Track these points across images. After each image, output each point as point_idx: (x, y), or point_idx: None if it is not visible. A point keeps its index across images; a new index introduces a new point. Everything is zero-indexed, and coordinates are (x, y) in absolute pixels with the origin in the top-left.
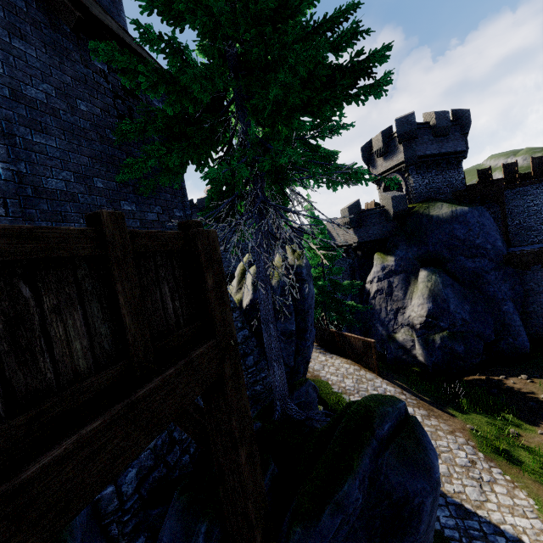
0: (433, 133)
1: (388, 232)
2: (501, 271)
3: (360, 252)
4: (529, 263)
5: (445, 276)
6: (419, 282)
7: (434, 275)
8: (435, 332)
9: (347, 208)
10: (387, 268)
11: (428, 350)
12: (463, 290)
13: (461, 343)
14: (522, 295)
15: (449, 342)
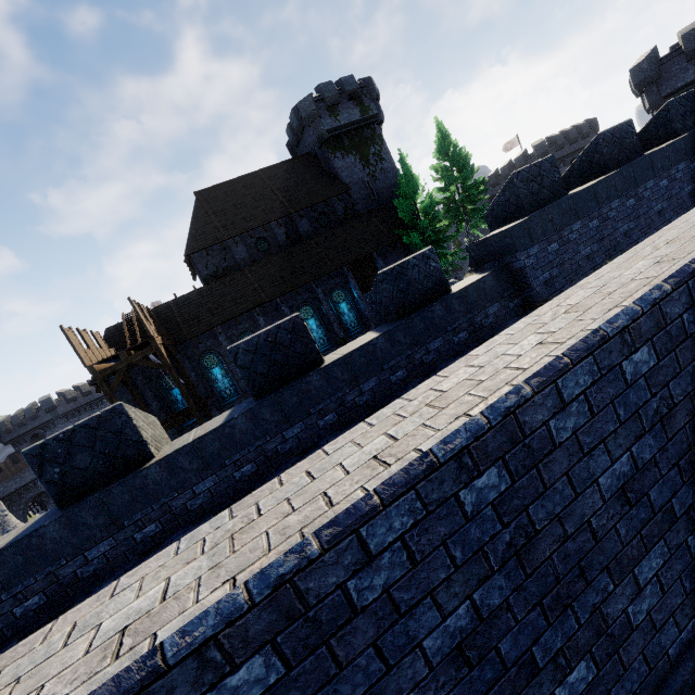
0: (685, 59)
1: None
2: None
3: None
4: None
5: None
6: None
7: None
8: None
9: None
10: None
11: None
12: None
13: None
14: None
15: None
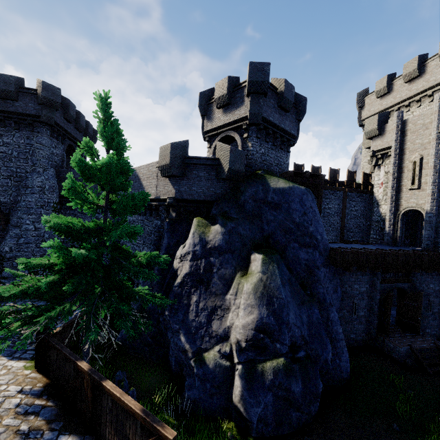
0: (278, 101)
1: (215, 194)
2: (328, 268)
3: (174, 212)
4: (348, 263)
5: (283, 267)
6: (251, 270)
7: (272, 264)
8: (267, 357)
9: (170, 144)
10: (209, 242)
11: (252, 391)
12: (300, 290)
13: (299, 378)
14: (340, 299)
15: (285, 378)
